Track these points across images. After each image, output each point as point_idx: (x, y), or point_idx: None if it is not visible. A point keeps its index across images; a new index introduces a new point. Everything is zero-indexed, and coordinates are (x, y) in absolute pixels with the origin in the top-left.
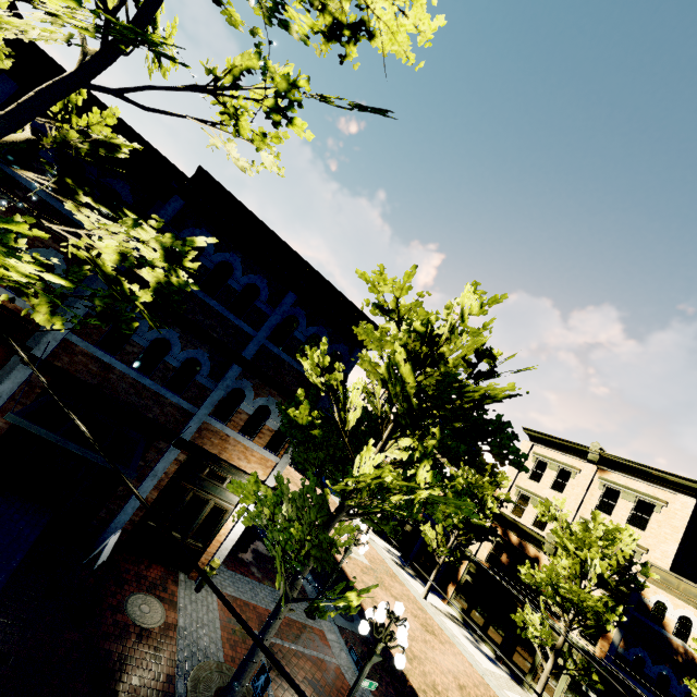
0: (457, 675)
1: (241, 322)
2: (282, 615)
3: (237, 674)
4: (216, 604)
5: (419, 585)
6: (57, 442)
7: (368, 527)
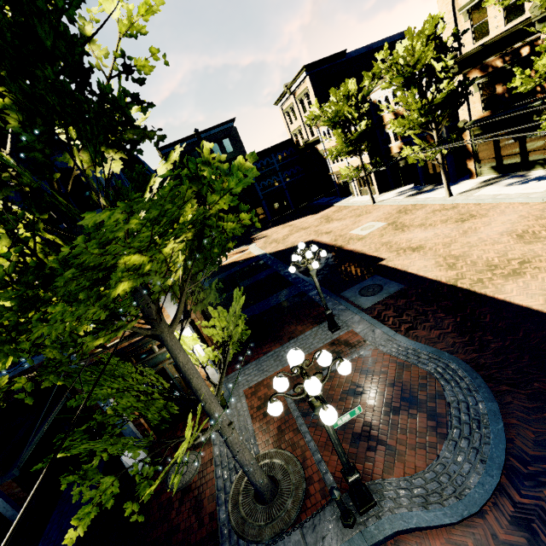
0: (513, 229)
1: None
2: (228, 434)
3: (249, 481)
4: (245, 405)
5: (441, 190)
6: None
7: (371, 198)
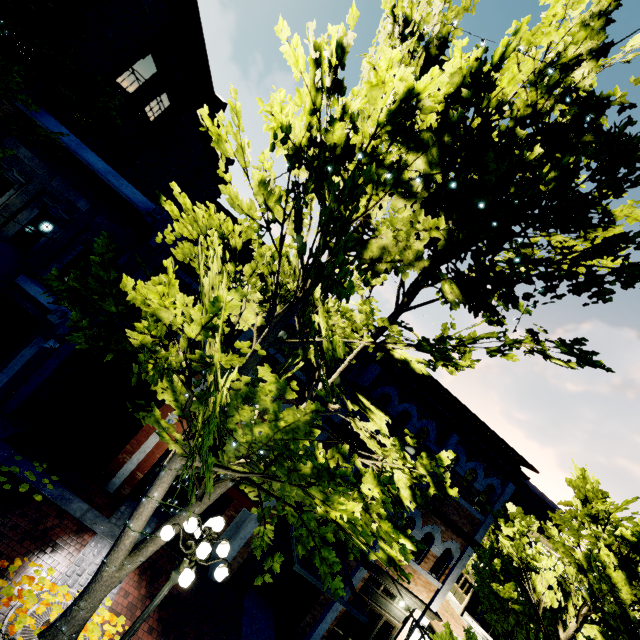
0: None
1: (415, 460)
2: None
3: None
4: None
5: None
6: (321, 588)
7: (464, 608)
